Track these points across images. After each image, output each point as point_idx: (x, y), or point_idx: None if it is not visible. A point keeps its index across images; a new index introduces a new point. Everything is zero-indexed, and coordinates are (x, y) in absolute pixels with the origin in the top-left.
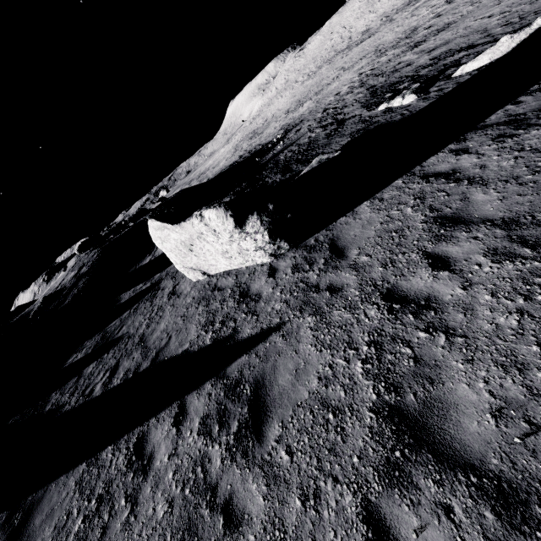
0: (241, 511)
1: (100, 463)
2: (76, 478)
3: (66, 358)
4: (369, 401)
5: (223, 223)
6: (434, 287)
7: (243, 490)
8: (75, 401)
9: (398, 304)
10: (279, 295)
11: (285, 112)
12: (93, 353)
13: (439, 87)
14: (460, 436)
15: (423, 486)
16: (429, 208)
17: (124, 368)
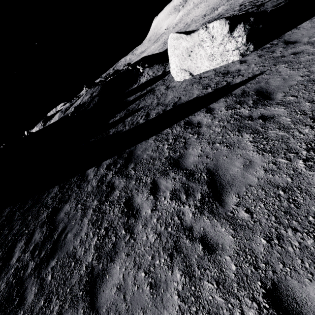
0: (272, 115)
1: (164, 133)
2: (152, 140)
3: (107, 121)
4: None
5: (222, 29)
6: None
7: (269, 111)
8: (129, 127)
9: None
10: (254, 66)
11: (202, 16)
12: (126, 115)
13: None
14: None
15: None
16: None
17: (154, 112)
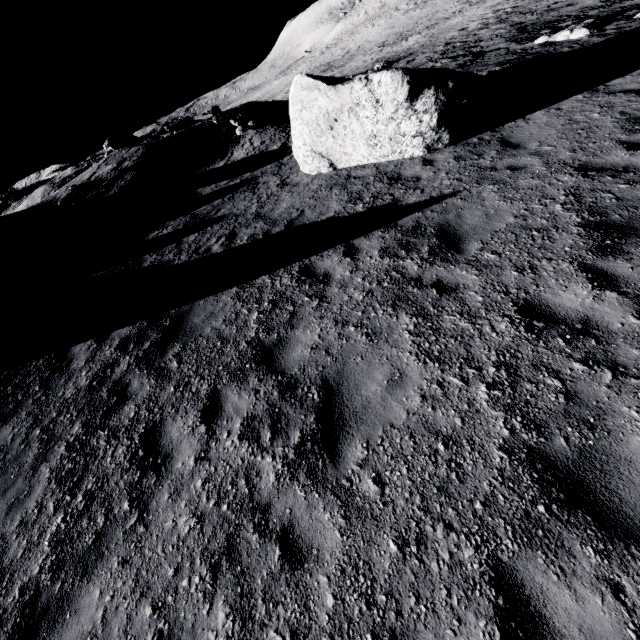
0: (454, 284)
1: (257, 286)
2: (230, 296)
3: (144, 234)
4: (574, 222)
5: (396, 90)
6: (632, 160)
7: (451, 276)
8: (187, 257)
9: (594, 172)
10: (445, 176)
11: (378, 45)
12: (187, 228)
13: (619, 26)
14: None
15: (634, 252)
16: (620, 113)
17: (247, 234)
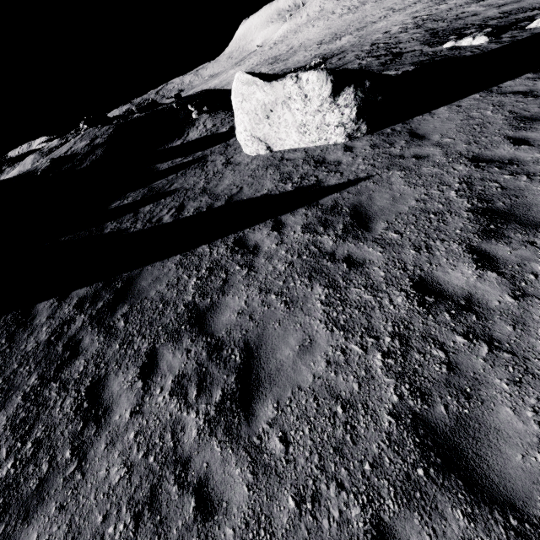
0: (362, 260)
1: (198, 254)
2: (174, 262)
3: (108, 203)
4: (465, 207)
5: (321, 87)
6: (516, 154)
7: (360, 252)
8: (142, 226)
9: (484, 163)
10: (361, 161)
11: (317, 43)
12: (144, 200)
13: (513, 35)
14: (539, 216)
15: (513, 236)
16: (509, 112)
17: (193, 207)
